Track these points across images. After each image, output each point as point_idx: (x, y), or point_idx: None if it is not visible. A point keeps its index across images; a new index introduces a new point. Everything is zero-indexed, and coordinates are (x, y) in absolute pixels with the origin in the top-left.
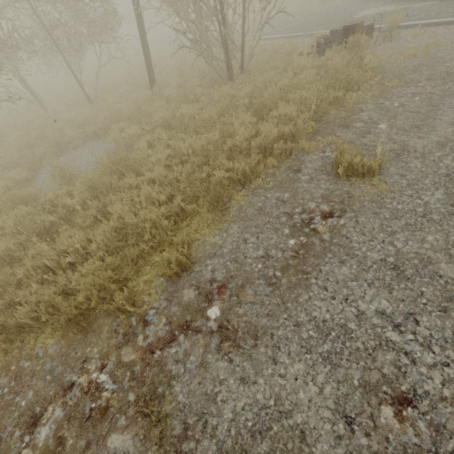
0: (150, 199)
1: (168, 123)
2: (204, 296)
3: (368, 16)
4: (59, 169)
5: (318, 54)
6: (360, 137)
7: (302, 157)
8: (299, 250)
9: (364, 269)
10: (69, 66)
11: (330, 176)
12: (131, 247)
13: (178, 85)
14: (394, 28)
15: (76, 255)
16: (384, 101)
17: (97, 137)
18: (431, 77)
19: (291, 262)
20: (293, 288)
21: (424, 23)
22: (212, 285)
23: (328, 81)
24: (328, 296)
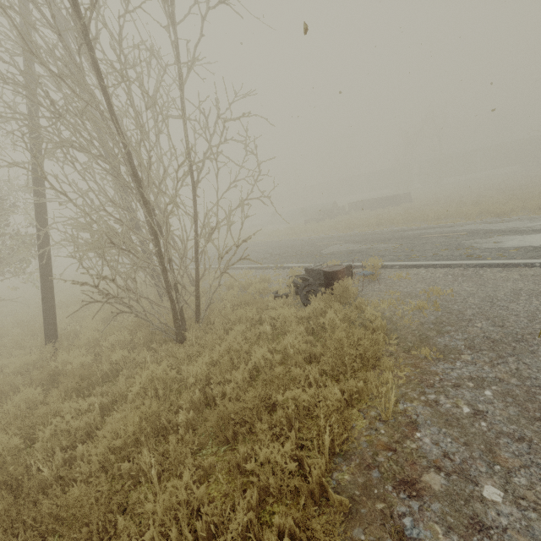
0: None
1: None
2: None
3: (337, 253)
4: None
5: (298, 296)
6: None
7: None
8: None
9: None
10: None
11: None
12: None
13: (94, 339)
14: (375, 270)
15: None
16: (436, 395)
17: None
18: (472, 344)
19: None
20: None
21: (400, 264)
22: None
23: (332, 357)
24: None
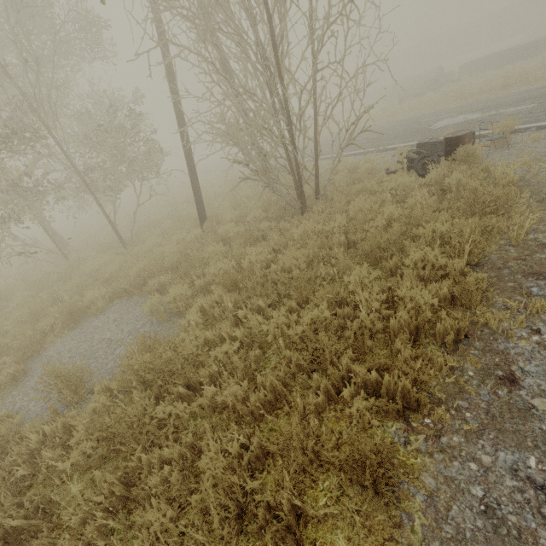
0: (224, 482)
1: (232, 280)
2: None
3: (450, 126)
4: (60, 373)
5: (411, 170)
6: None
7: (497, 344)
8: None
9: None
10: (102, 208)
11: None
12: None
13: (235, 218)
14: (505, 134)
15: None
16: None
17: (128, 296)
18: None
19: None
20: None
21: (538, 125)
22: None
23: (463, 205)
24: None
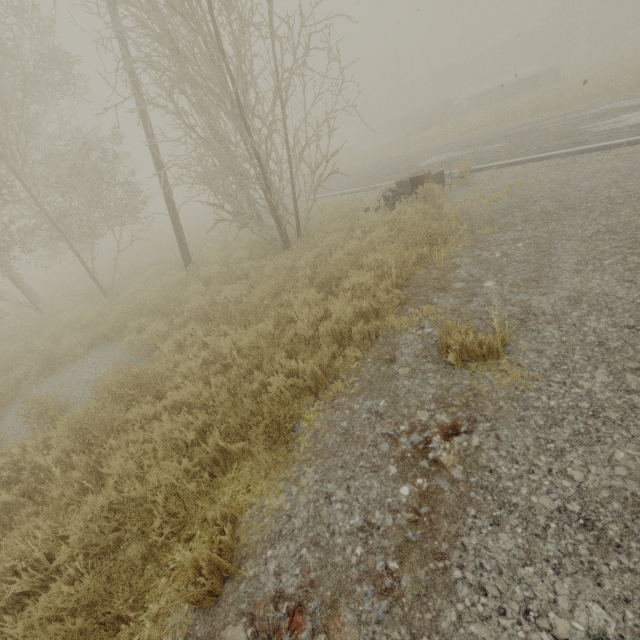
0: (172, 441)
1: (205, 313)
2: (264, 639)
3: (435, 164)
4: (39, 402)
5: (387, 208)
6: (465, 301)
7: (394, 339)
8: (420, 507)
9: (537, 535)
10: (78, 255)
11: (439, 365)
12: (135, 538)
13: (220, 260)
14: (466, 173)
15: (33, 573)
16: (481, 251)
17: (108, 341)
18: (528, 219)
19: (412, 535)
20: (424, 596)
21: (498, 164)
22: (278, 609)
23: (406, 238)
24: (492, 607)
